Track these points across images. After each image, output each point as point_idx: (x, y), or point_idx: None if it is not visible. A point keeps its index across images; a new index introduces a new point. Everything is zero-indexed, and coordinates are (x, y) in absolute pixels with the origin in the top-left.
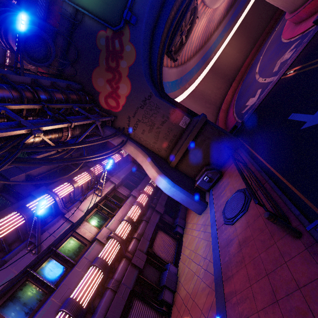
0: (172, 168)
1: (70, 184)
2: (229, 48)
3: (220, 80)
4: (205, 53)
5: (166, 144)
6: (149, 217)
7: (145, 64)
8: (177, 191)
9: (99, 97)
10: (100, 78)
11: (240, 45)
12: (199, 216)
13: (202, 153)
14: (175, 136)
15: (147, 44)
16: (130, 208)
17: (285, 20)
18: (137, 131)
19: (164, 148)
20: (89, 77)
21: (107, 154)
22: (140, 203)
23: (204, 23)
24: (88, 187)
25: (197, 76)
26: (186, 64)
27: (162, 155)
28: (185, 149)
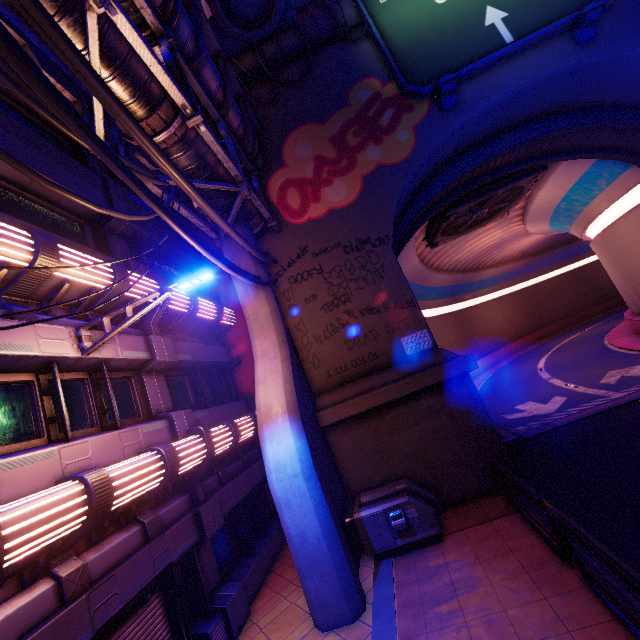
0: (318, 425)
1: (33, 245)
2: (496, 306)
3: (461, 340)
4: (462, 283)
5: (340, 361)
6: (164, 524)
7: (409, 187)
8: (307, 498)
9: (277, 172)
10: (309, 143)
11: (514, 315)
12: (317, 637)
13: (412, 441)
14: (373, 358)
15: (434, 161)
16: (135, 453)
17: (606, 327)
18: (299, 287)
19: (329, 366)
20: (289, 128)
21: (212, 251)
22: (175, 460)
23: (495, 238)
24: (75, 304)
25: (431, 305)
26: (431, 271)
27: (314, 378)
28: (382, 401)
